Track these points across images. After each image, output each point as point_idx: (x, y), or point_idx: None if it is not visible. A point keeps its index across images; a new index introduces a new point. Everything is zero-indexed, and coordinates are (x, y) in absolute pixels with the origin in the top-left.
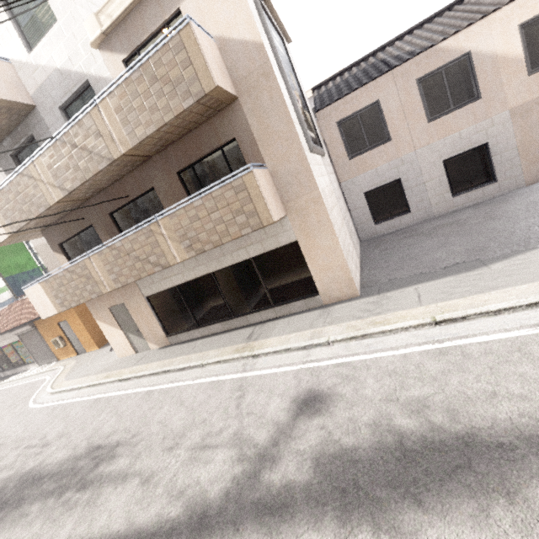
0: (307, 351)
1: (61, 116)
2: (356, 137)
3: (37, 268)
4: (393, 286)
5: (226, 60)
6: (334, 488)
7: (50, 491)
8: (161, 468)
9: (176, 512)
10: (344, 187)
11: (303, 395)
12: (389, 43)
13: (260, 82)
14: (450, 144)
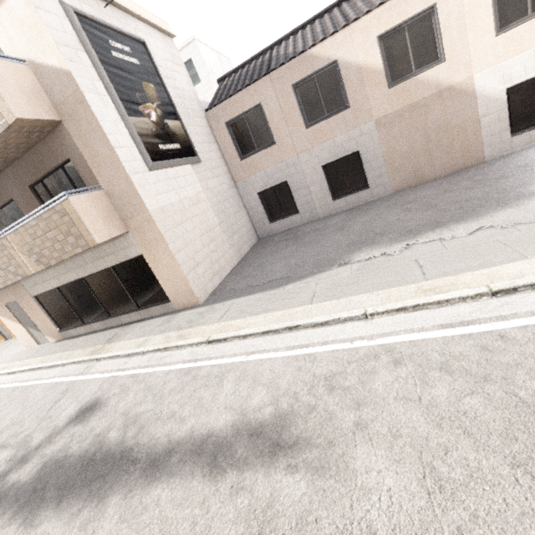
0: (129, 359)
1: None
2: (245, 139)
3: None
4: (226, 297)
5: (42, 83)
6: (33, 488)
7: None
8: None
9: None
10: (239, 186)
11: (89, 403)
12: (285, 37)
13: (77, 108)
14: (327, 150)
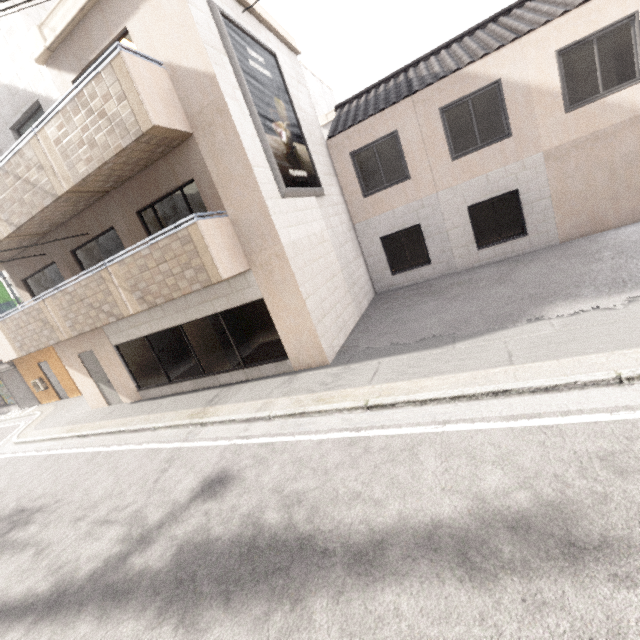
0: (249, 425)
1: (13, 138)
2: (372, 172)
3: (11, 301)
4: (364, 357)
5: (178, 90)
6: (176, 578)
7: None
8: (58, 540)
9: (44, 587)
10: (357, 229)
11: (214, 475)
12: (424, 57)
13: (215, 118)
14: (476, 188)
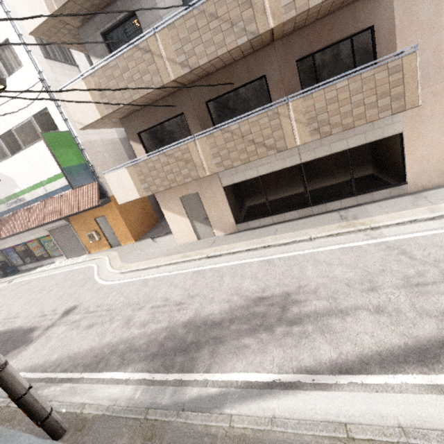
0: (439, 221)
1: None
2: None
3: (85, 163)
4: None
5: None
6: None
7: (249, 329)
8: (383, 302)
9: None
10: None
11: None
12: None
13: None
14: None
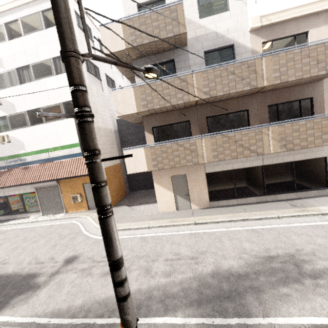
0: None
1: (203, 56)
2: None
3: None
4: None
5: None
6: None
7: (279, 281)
8: None
9: None
10: None
11: None
12: None
13: None
14: None
